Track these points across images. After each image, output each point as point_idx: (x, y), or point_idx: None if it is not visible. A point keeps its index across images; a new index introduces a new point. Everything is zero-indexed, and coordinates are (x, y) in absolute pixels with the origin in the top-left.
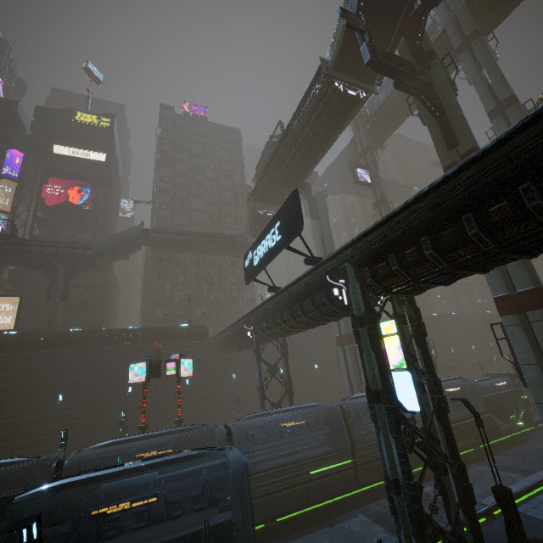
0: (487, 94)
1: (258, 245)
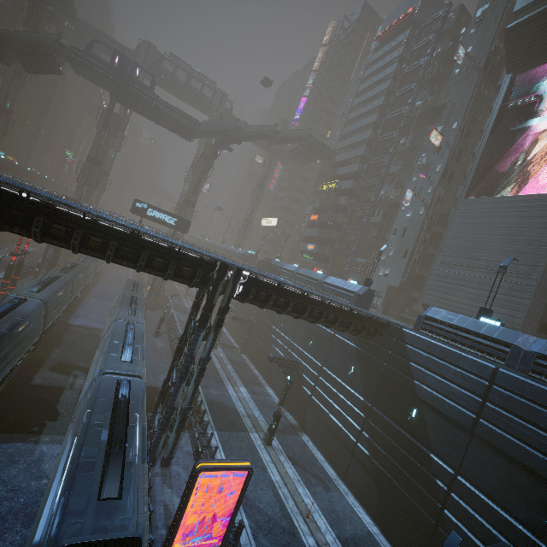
0: (198, 157)
1: (156, 210)
